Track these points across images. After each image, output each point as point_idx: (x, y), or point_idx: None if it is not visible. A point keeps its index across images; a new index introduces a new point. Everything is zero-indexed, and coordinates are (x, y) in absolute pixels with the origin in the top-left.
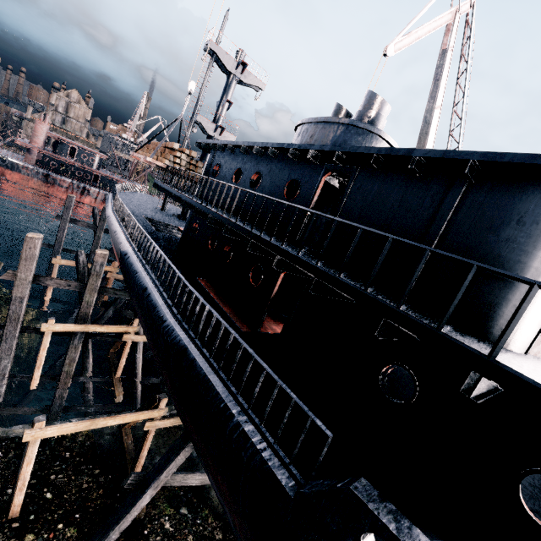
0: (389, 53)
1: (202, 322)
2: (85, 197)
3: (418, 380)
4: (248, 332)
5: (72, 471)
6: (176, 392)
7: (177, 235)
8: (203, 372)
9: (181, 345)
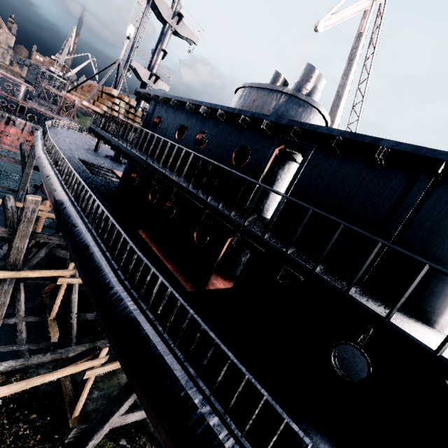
0: (319, 29)
1: (154, 293)
2: (11, 127)
3: (371, 363)
4: (194, 292)
5: (5, 420)
6: (122, 356)
7: (111, 179)
8: (158, 352)
9: (131, 318)
